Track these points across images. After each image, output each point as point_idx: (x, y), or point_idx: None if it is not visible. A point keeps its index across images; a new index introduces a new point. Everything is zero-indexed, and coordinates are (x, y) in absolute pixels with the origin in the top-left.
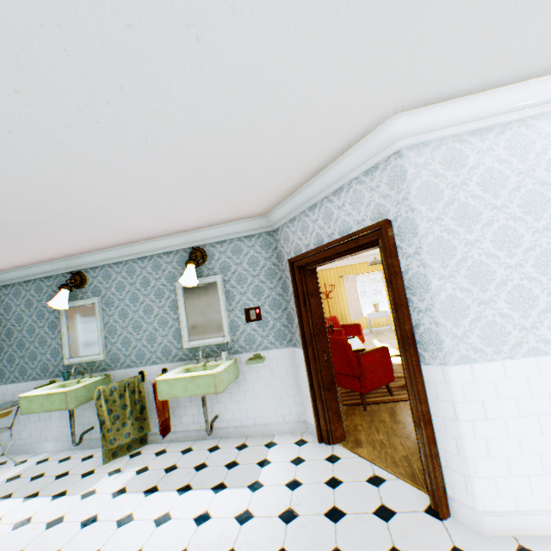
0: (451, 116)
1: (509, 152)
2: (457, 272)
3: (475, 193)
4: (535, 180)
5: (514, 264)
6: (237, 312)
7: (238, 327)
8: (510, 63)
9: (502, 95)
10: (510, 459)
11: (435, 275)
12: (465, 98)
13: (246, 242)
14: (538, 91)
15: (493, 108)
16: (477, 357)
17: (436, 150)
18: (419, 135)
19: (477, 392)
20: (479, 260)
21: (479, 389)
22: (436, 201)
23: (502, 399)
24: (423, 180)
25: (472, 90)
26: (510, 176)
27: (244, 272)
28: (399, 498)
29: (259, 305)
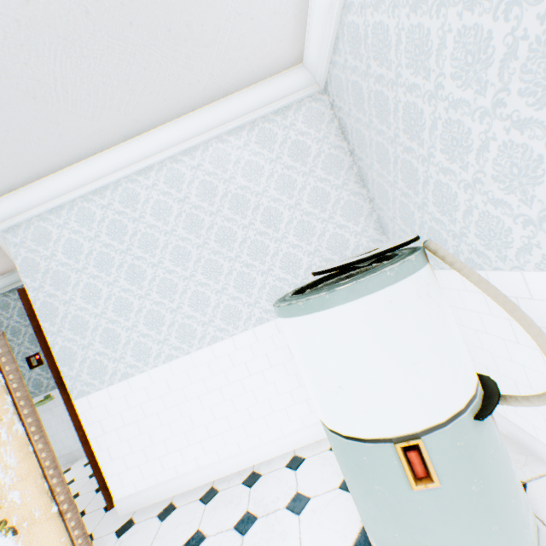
0: (25, 202)
1: (81, 224)
2: (64, 327)
3: (64, 261)
4: (102, 243)
5: (101, 312)
6: (20, 363)
7: (25, 375)
8: (16, 168)
9: (53, 181)
10: (126, 457)
11: (49, 332)
12: (24, 188)
13: (12, 296)
14: (81, 174)
15: (55, 191)
16: (91, 389)
17: (28, 229)
18: (8, 220)
19: (96, 415)
20: (77, 314)
21: (97, 413)
22: (37, 272)
23: (113, 415)
24: (24, 256)
25: (25, 182)
26: (85, 243)
27: (17, 324)
28: (101, 500)
29: (39, 351)
